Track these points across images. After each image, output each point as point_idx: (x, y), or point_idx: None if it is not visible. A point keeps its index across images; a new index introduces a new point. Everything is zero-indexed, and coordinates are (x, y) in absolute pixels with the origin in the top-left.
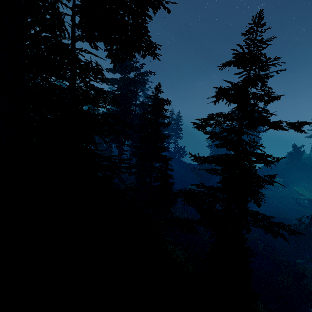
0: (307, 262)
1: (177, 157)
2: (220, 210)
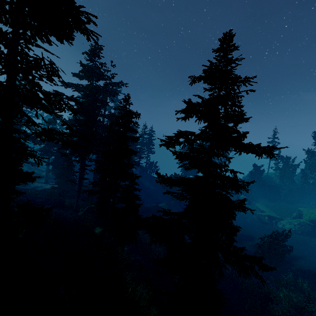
0: (271, 282)
1: (149, 173)
2: (189, 244)
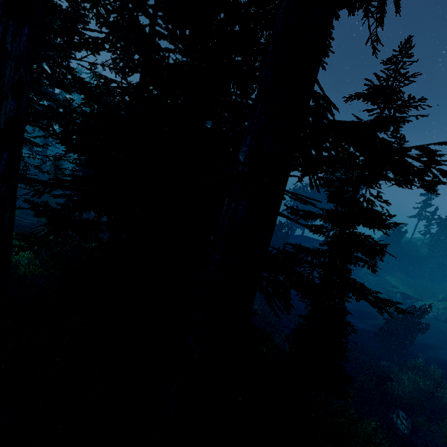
0: (393, 364)
1: None
2: (320, 277)
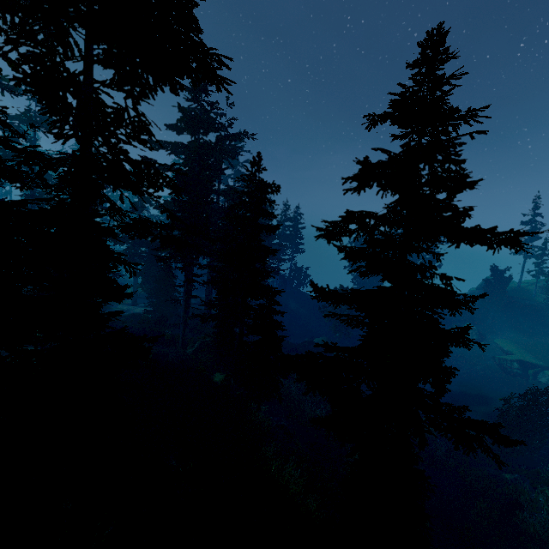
0: (522, 477)
1: (295, 286)
2: (368, 397)
